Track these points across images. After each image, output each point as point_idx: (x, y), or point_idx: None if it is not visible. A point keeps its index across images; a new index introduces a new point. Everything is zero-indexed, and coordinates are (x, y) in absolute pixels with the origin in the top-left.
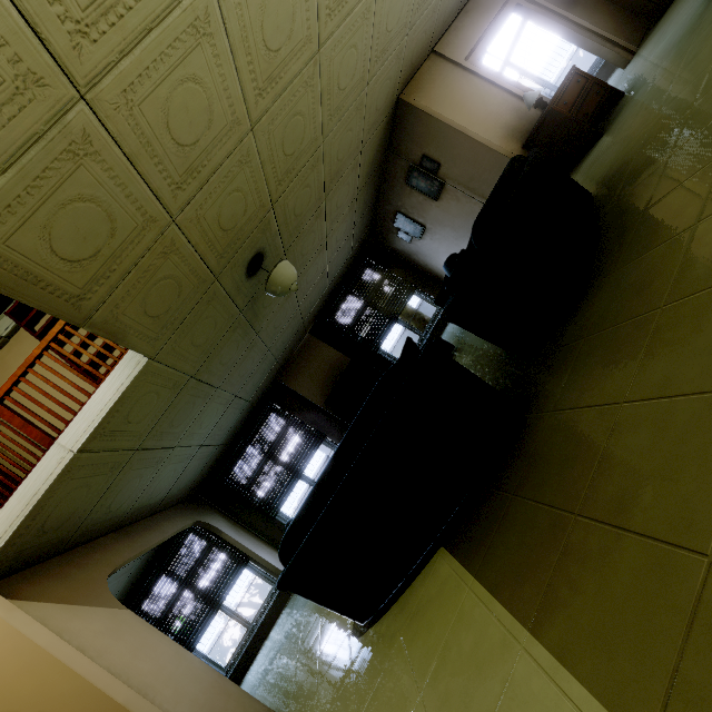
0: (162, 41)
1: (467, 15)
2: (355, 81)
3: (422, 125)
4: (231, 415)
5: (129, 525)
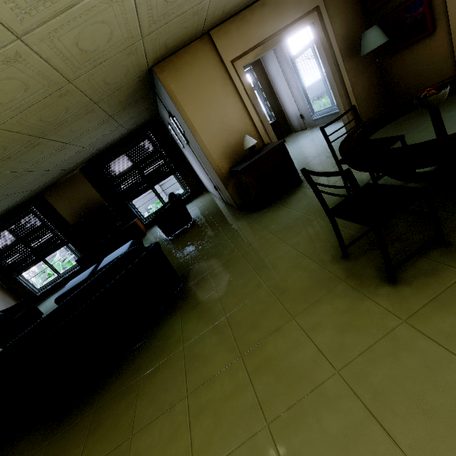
0: None
1: (262, 8)
2: (36, 88)
3: (170, 100)
4: None
5: None
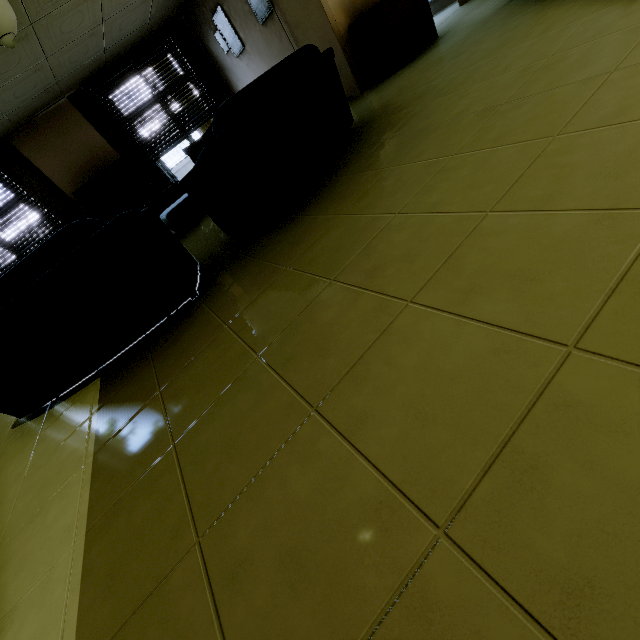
0: None
1: None
2: None
3: None
4: None
5: None
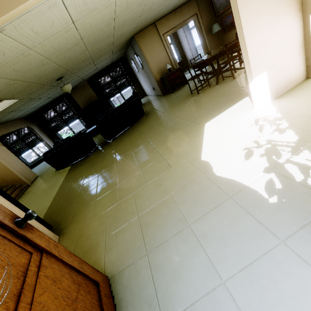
0: (34, 69)
1: (175, 14)
2: (106, 44)
3: (138, 49)
4: (47, 101)
5: (5, 123)
